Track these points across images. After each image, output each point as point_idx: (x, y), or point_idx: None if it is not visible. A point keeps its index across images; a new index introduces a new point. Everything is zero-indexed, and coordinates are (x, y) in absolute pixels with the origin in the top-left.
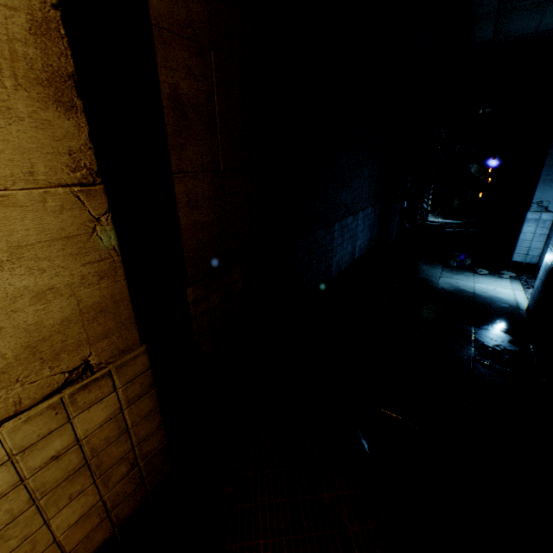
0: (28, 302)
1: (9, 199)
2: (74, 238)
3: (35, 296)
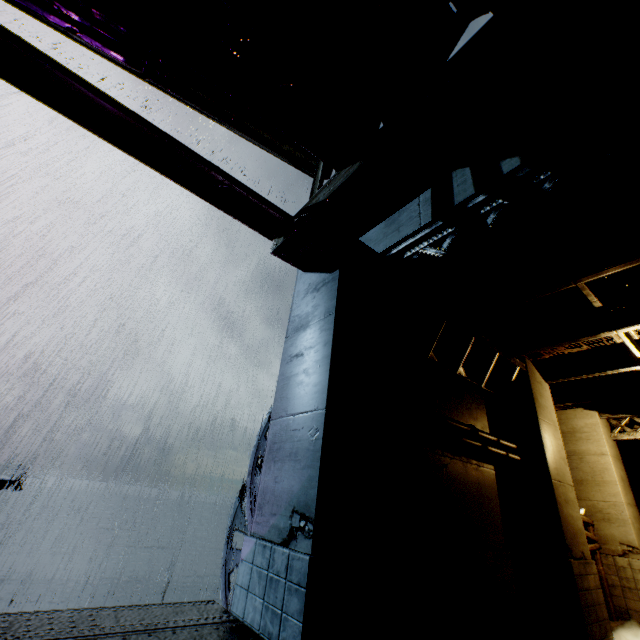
0: (639, 530)
1: (632, 506)
2: (638, 518)
3: (639, 529)
